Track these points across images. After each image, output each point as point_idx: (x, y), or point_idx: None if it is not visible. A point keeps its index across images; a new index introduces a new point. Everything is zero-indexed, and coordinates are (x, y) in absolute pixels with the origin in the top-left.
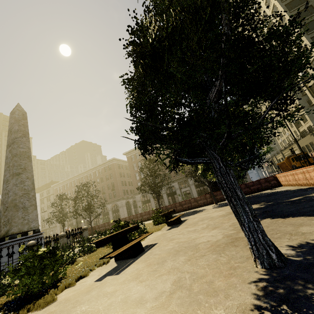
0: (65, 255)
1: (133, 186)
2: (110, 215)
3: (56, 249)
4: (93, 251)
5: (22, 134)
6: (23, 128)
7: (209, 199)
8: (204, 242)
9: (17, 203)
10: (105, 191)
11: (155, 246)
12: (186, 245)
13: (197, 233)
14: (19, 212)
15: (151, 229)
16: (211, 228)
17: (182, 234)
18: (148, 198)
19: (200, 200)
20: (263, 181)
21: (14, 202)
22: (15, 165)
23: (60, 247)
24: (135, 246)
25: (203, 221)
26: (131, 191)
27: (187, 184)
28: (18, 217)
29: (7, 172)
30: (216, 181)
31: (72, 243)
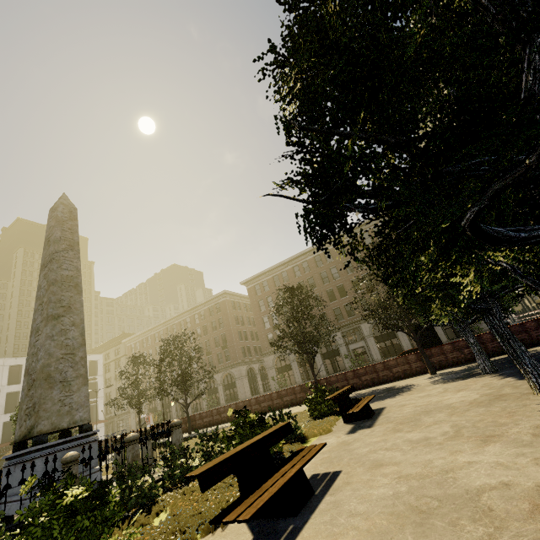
0: (134, 489)
1: (260, 340)
2: (220, 393)
3: (108, 487)
4: (193, 479)
5: (67, 245)
6: (69, 234)
7: (414, 364)
8: (491, 486)
9: (52, 372)
10: (210, 349)
11: (338, 482)
12: (436, 492)
13: (444, 452)
14: (55, 389)
15: (309, 429)
16: (475, 439)
17: (396, 449)
18: (288, 362)
19: (397, 366)
20: (533, 325)
21: (47, 371)
22: (53, 301)
23: (128, 463)
24: (292, 481)
25: (431, 414)
26: (255, 350)
27: (358, 336)
28: (53, 400)
29: (38, 314)
30: (427, 328)
31: (152, 452)
